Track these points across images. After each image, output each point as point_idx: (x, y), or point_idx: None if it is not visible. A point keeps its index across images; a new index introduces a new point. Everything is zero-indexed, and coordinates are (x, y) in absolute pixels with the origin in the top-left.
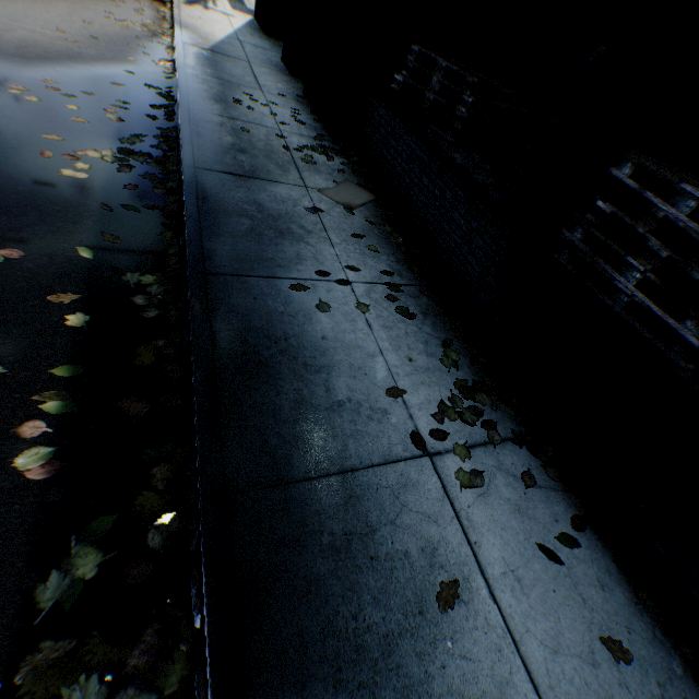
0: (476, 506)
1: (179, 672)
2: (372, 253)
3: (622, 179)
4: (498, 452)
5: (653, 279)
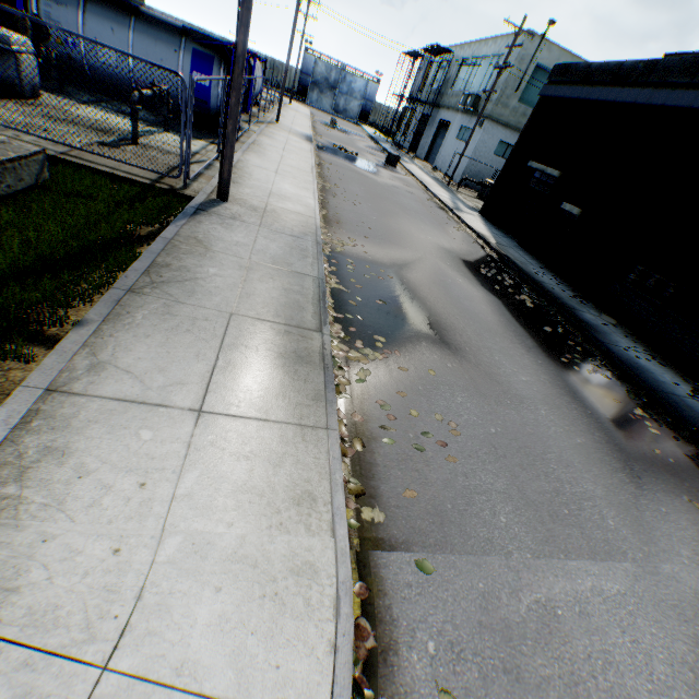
0: None
1: (663, 416)
2: (634, 343)
3: None
4: None
5: None
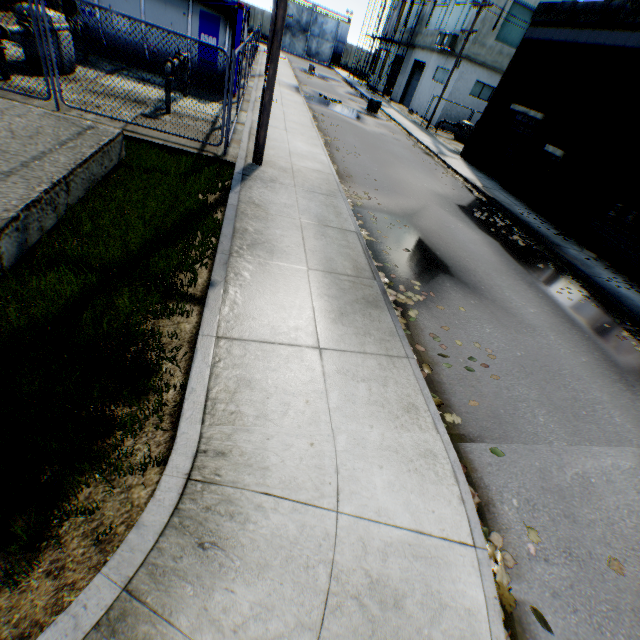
0: None
1: None
2: (614, 274)
3: None
4: None
5: None
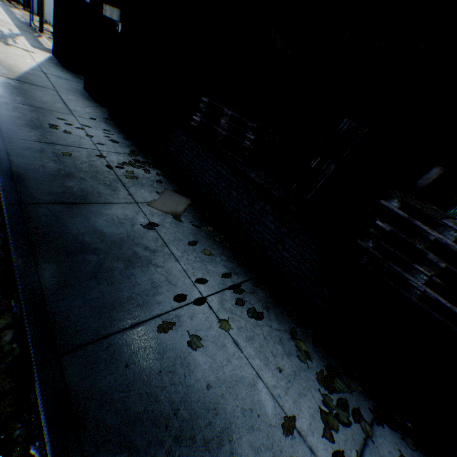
0: None
1: None
2: (209, 258)
3: (393, 209)
4: (376, 445)
5: (439, 282)
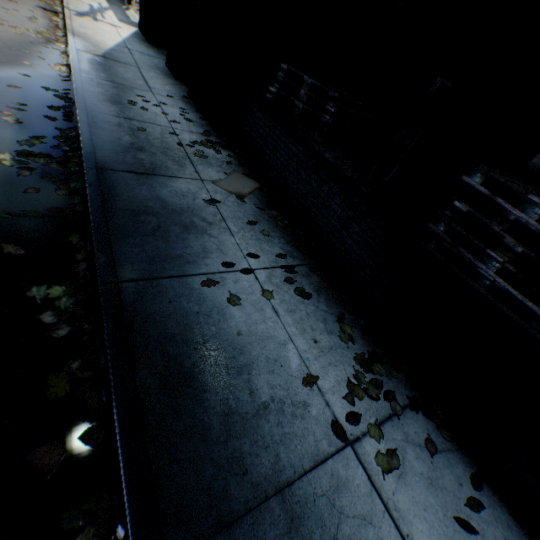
0: (399, 490)
1: None
2: (266, 238)
3: (474, 185)
4: (402, 423)
5: (512, 269)
